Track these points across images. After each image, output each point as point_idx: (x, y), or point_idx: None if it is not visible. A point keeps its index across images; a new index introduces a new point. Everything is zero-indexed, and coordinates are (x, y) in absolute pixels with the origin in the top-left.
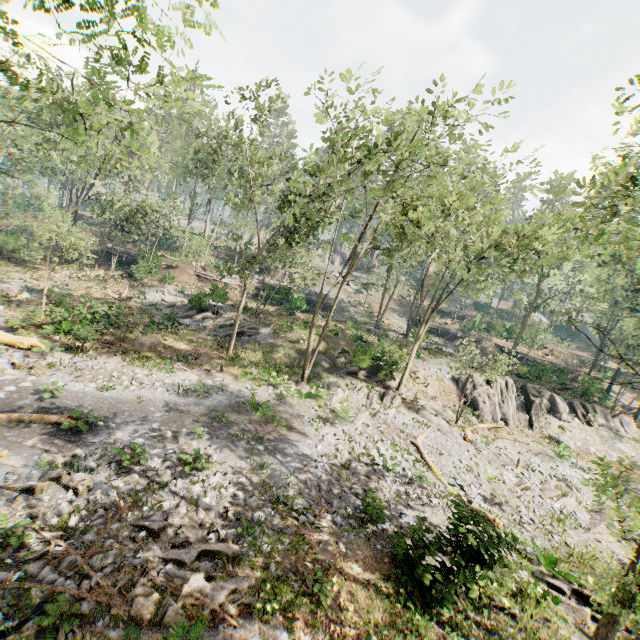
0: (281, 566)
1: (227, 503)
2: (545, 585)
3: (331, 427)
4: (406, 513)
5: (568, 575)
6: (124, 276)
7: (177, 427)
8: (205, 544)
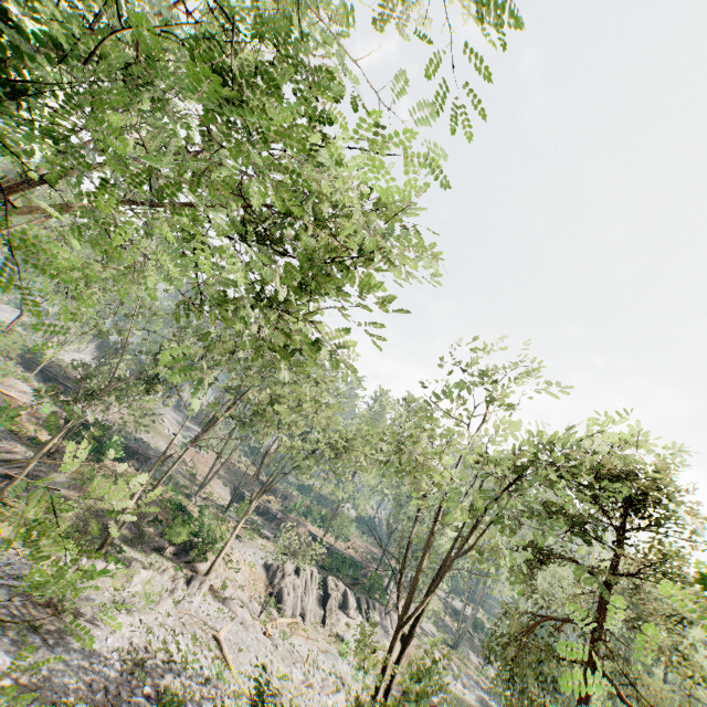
0: None
1: None
2: None
3: (127, 615)
4: None
5: None
6: None
7: None
8: None
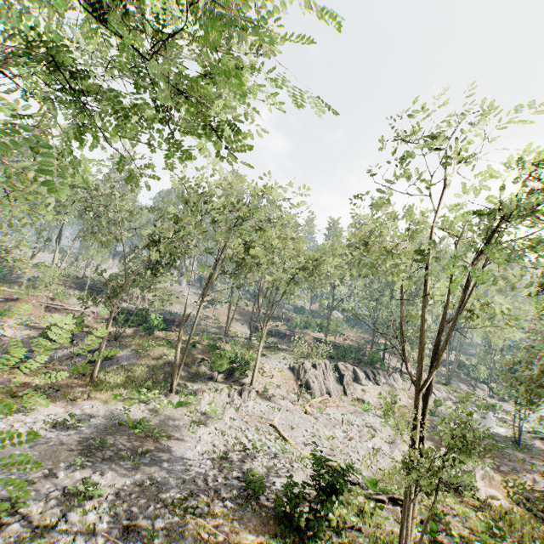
0: None
1: (125, 521)
2: (374, 501)
3: (205, 427)
4: (278, 481)
5: (385, 489)
6: None
7: (53, 464)
8: None
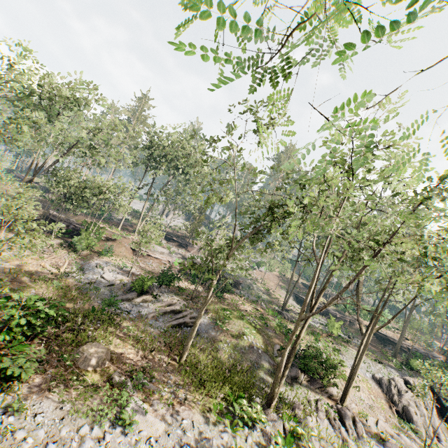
0: None
1: None
2: None
3: None
4: None
5: None
6: (63, 245)
7: None
8: None
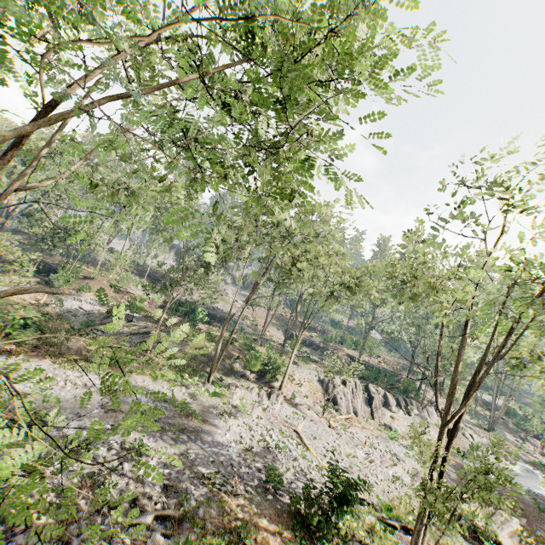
0: (214, 523)
1: (166, 480)
2: (385, 524)
3: (235, 419)
4: (295, 482)
5: (398, 516)
6: (41, 283)
7: (114, 421)
8: (156, 511)
